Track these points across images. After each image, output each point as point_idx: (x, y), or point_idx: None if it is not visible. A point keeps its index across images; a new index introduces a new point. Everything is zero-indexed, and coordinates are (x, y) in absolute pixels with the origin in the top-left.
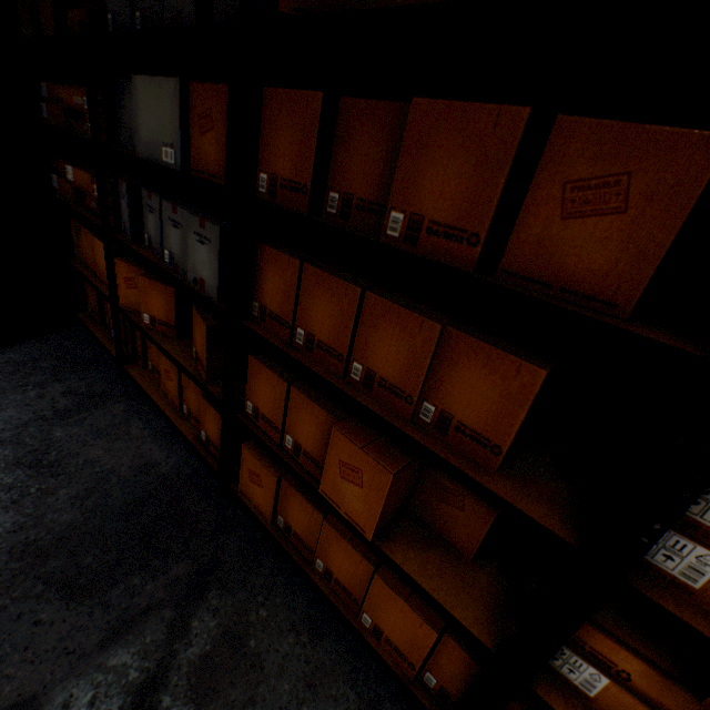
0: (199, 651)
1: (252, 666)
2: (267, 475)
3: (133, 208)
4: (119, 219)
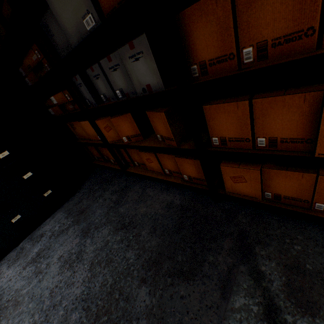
0: (280, 283)
1: (322, 280)
2: (249, 172)
3: (88, 86)
4: (84, 102)
